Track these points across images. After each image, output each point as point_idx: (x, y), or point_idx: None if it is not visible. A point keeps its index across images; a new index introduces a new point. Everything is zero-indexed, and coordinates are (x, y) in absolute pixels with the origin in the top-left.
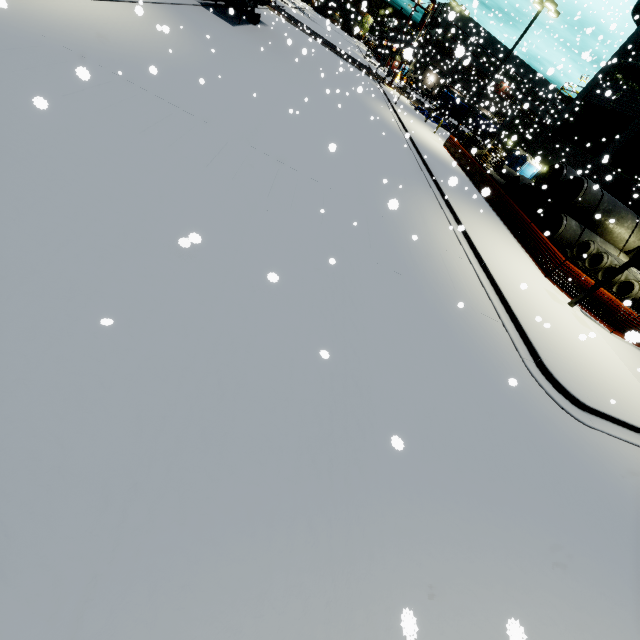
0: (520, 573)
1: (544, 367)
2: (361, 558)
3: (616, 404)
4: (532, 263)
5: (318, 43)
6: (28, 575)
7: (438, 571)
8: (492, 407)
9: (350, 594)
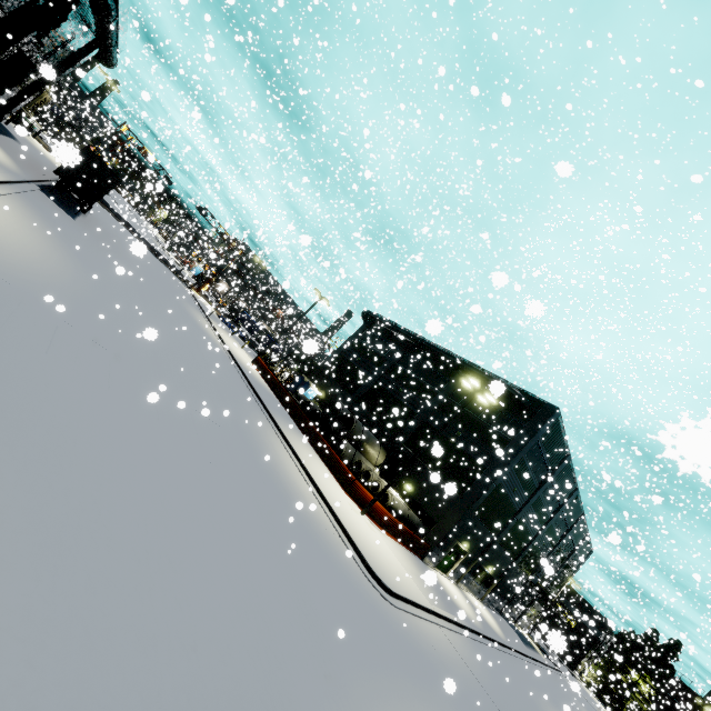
0: (407, 706)
1: (370, 568)
2: None
3: (403, 587)
4: (335, 480)
5: (131, 233)
6: None
7: None
8: (361, 604)
9: None
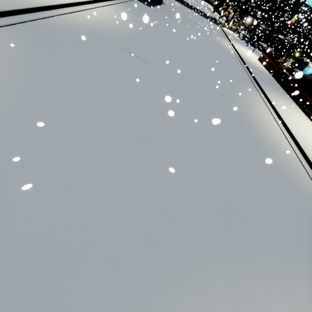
0: None
1: None
2: (248, 277)
3: None
4: None
5: (189, 9)
6: (130, 269)
7: (283, 287)
8: (300, 207)
9: (246, 293)
